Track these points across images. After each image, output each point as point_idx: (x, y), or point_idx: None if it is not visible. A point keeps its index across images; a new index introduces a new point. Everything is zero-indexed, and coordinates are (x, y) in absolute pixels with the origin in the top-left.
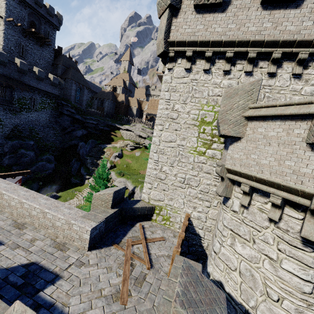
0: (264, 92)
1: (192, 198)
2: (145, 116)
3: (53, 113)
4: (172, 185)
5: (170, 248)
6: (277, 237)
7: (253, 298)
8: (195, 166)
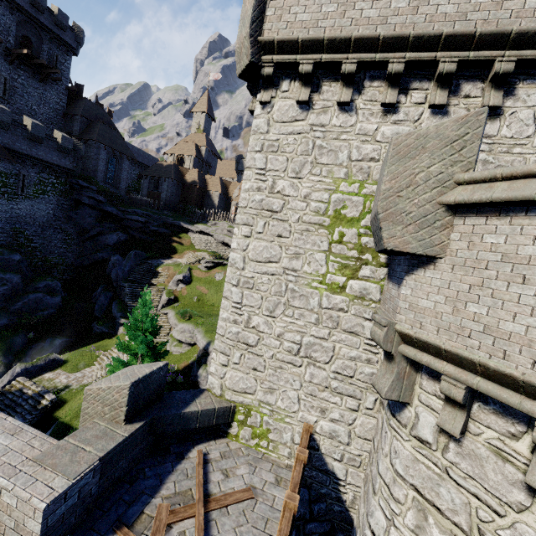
0: None
1: (316, 389)
2: (234, 208)
3: (63, 201)
4: (274, 358)
5: (267, 522)
6: None
7: None
8: (322, 316)
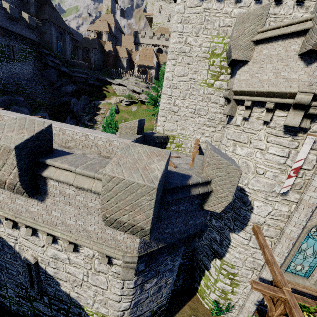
0: (269, 22)
1: (200, 126)
2: (137, 69)
3: (37, 64)
4: (184, 116)
5: (186, 161)
6: (267, 133)
7: (247, 178)
8: (204, 97)
